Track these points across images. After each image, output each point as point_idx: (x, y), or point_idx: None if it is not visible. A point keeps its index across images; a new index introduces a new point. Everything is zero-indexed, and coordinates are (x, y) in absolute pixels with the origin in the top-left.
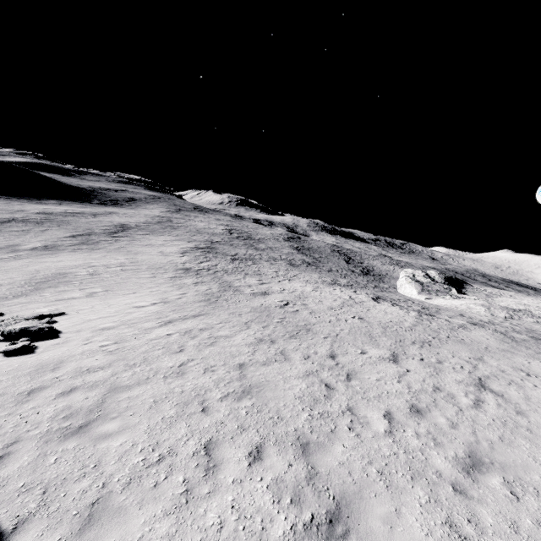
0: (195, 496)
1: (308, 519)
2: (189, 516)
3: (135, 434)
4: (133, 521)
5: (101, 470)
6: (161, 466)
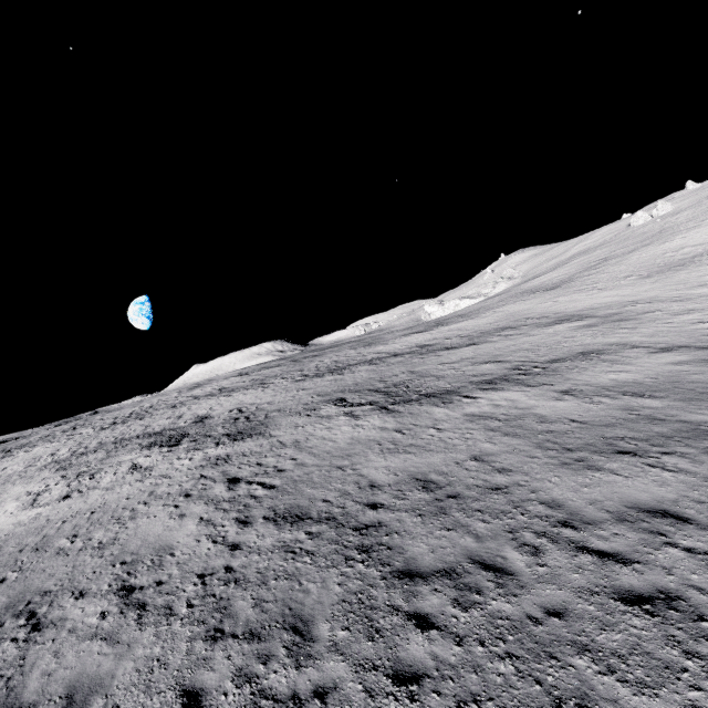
0: None
1: None
2: None
3: None
4: None
5: None
6: None
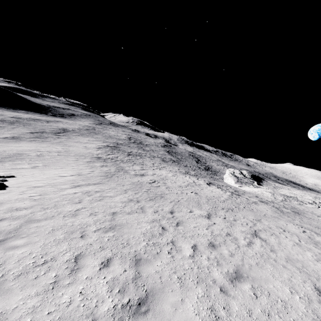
0: (59, 285)
1: (126, 302)
2: (51, 296)
3: (33, 247)
4: (14, 297)
5: (3, 267)
6: (44, 266)
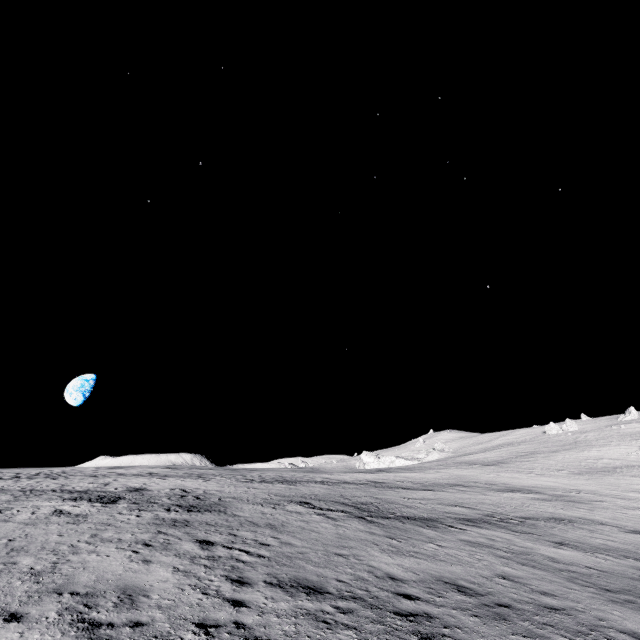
0: None
1: None
2: None
3: None
4: None
5: None
6: None
